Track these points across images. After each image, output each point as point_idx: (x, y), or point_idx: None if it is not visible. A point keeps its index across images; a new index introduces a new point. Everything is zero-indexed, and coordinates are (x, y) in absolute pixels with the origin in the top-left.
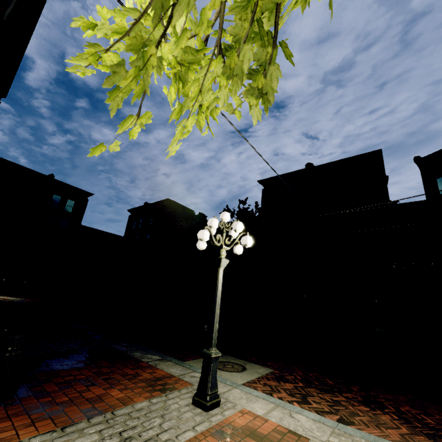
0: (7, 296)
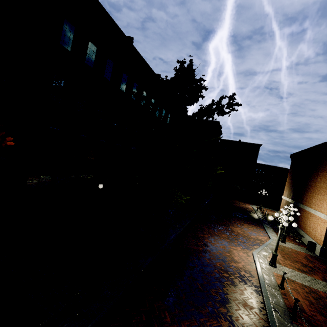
0: (246, 203)
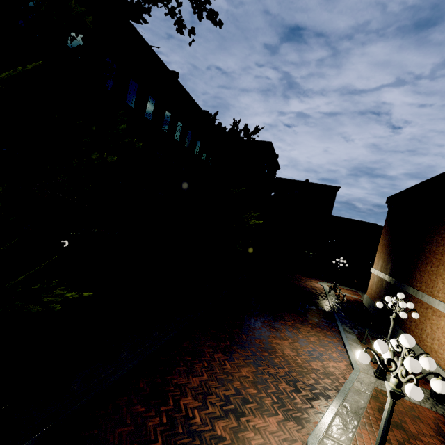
0: (313, 279)
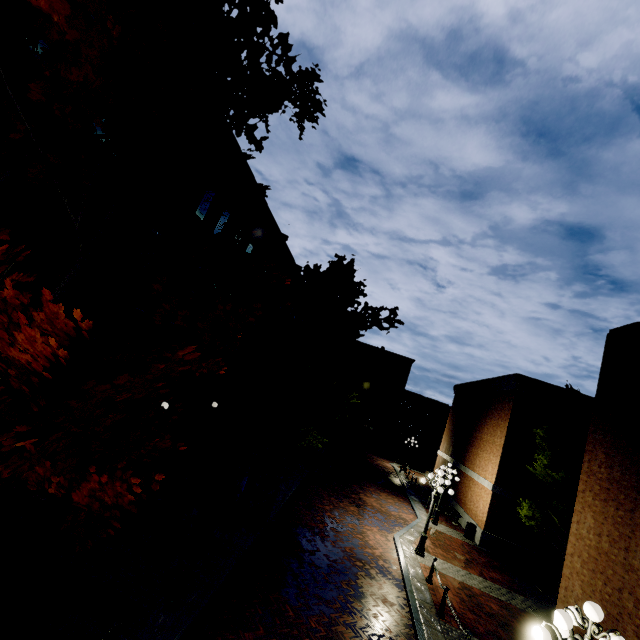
0: (384, 459)
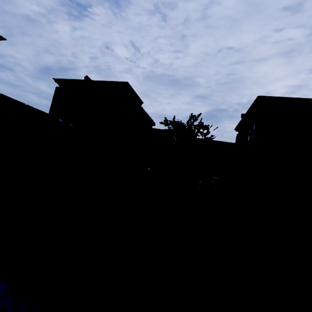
0: None
